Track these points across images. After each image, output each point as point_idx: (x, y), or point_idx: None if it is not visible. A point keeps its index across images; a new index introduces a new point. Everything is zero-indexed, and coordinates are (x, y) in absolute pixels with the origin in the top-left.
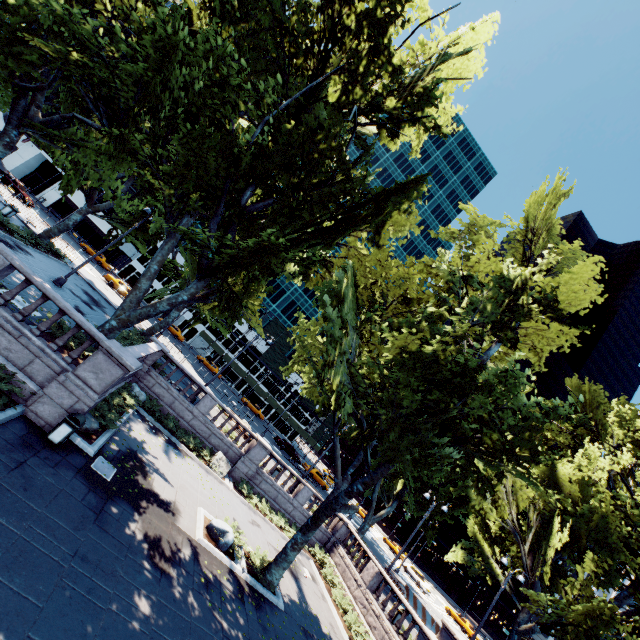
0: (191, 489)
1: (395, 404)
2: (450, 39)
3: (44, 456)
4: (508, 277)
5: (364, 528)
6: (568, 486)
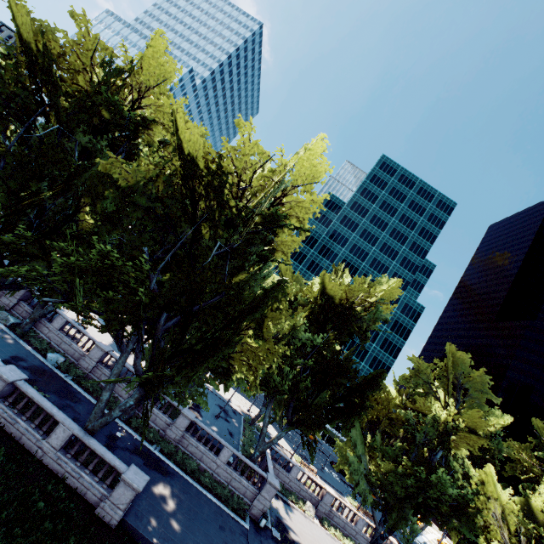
0: (304, 533)
1: (393, 493)
2: (379, 292)
3: (262, 534)
4: (436, 415)
5: (410, 539)
6: (540, 513)
